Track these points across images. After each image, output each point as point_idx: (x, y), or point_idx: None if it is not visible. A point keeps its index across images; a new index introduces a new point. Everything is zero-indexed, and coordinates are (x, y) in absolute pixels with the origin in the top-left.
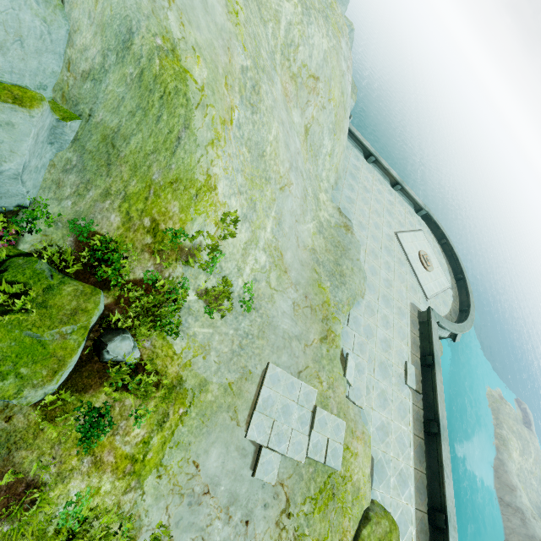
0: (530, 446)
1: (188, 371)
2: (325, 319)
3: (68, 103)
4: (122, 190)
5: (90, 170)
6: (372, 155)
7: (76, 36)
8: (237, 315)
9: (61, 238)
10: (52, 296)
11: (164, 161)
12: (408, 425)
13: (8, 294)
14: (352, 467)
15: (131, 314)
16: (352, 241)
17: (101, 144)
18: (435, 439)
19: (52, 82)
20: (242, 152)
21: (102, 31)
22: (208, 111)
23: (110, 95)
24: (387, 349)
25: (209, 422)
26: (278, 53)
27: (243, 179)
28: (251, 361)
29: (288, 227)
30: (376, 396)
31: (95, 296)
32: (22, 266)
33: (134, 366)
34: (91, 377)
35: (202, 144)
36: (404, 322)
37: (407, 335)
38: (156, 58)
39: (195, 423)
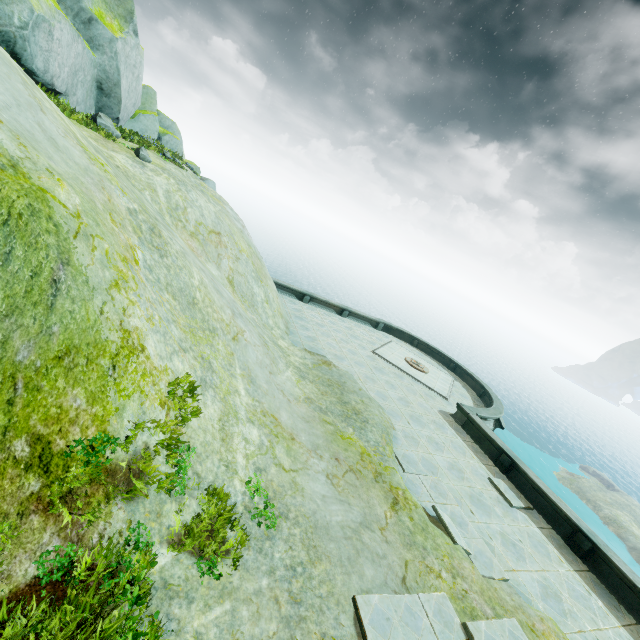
0: (635, 509)
1: None
2: (377, 475)
3: None
4: None
5: None
6: (305, 295)
7: None
8: (260, 544)
9: None
10: None
11: (34, 325)
12: (561, 563)
13: None
14: None
15: None
16: (341, 373)
17: None
18: (599, 558)
19: None
20: (165, 299)
21: None
22: (96, 243)
23: None
24: (461, 475)
25: None
26: (166, 216)
27: (181, 332)
28: (326, 617)
29: (265, 383)
30: (502, 547)
31: None
32: None
33: None
34: None
35: (100, 287)
36: (450, 434)
37: (463, 447)
38: None
39: None
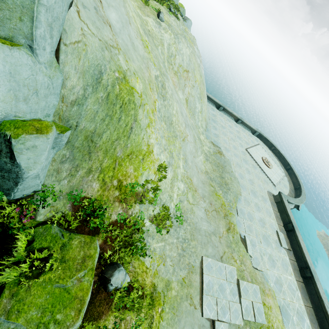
0: None
1: (157, 278)
2: (225, 215)
3: (63, 121)
4: (99, 167)
5: (77, 158)
6: (221, 106)
7: (67, 81)
8: (176, 228)
9: (63, 206)
10: (67, 251)
11: (123, 143)
12: (291, 275)
13: (40, 260)
14: (271, 318)
15: (117, 249)
16: (225, 160)
17: (84, 141)
18: (311, 281)
19: (53, 111)
20: (162, 125)
21: (83, 75)
22: (145, 107)
23: (88, 111)
24: (264, 225)
25: (177, 312)
26: (166, 62)
27: (165, 141)
28: (191, 258)
29: (190, 162)
30: (267, 259)
31: (93, 243)
32: (43, 234)
33: (127, 287)
34: (101, 305)
35: (143, 127)
36: (267, 204)
37: (271, 212)
38: (117, 85)
39: (169, 316)
